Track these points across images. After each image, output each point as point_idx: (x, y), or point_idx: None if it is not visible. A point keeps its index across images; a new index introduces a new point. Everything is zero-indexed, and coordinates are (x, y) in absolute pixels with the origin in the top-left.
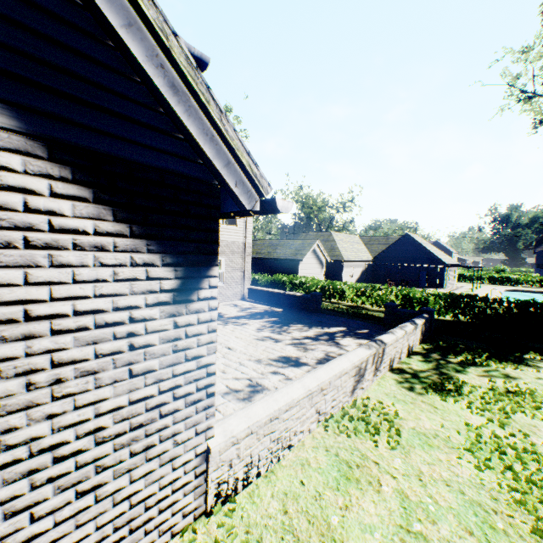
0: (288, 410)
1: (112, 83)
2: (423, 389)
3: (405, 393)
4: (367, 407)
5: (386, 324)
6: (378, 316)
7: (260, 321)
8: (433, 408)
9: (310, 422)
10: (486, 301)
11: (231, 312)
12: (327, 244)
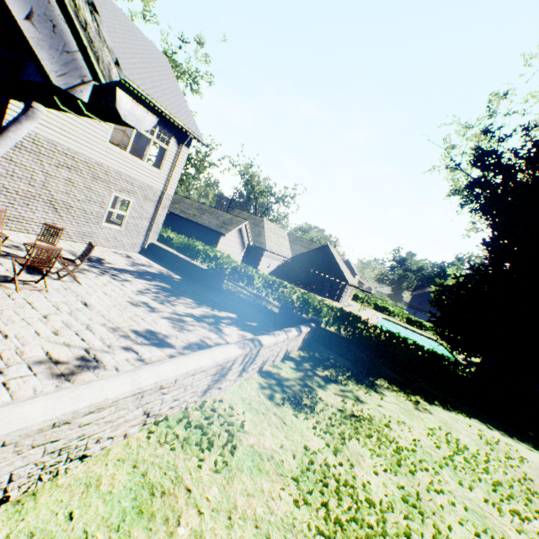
0: (95, 412)
1: None
2: (282, 400)
3: (262, 401)
4: (214, 413)
5: (277, 322)
6: (276, 311)
7: (147, 283)
8: (282, 423)
9: (130, 425)
10: (366, 324)
11: (117, 263)
12: (256, 229)
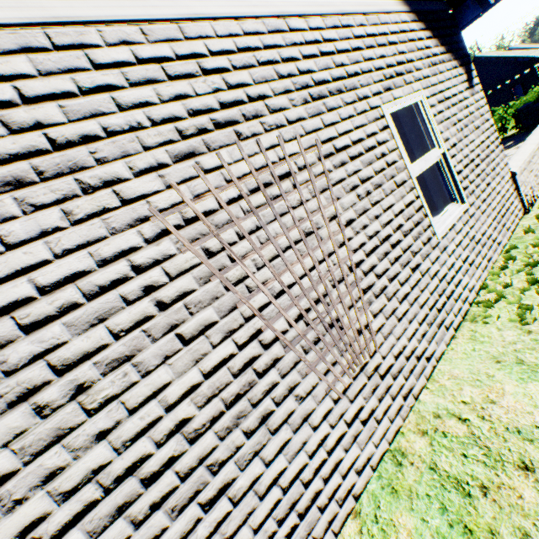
0: (532, 158)
1: None
2: None
3: None
4: None
5: (528, 128)
6: None
7: None
8: None
9: None
10: None
11: None
12: None
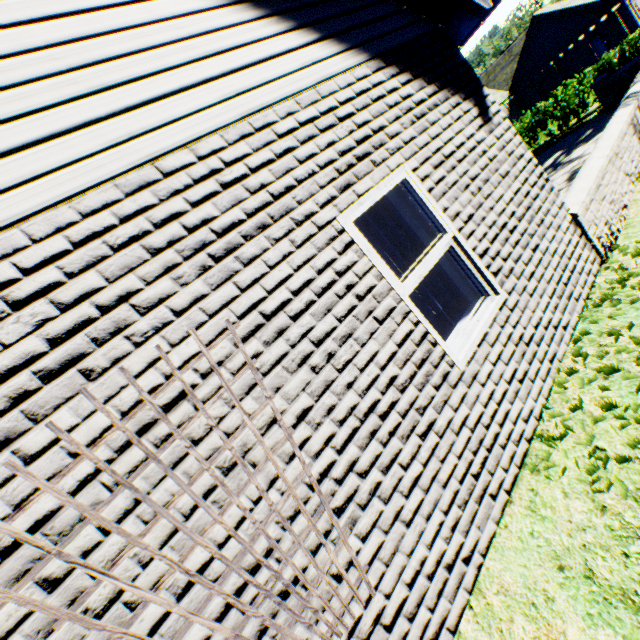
0: (602, 178)
1: (365, 1)
2: None
3: None
4: None
5: (608, 107)
6: None
7: None
8: None
9: (625, 185)
10: None
11: None
12: None
